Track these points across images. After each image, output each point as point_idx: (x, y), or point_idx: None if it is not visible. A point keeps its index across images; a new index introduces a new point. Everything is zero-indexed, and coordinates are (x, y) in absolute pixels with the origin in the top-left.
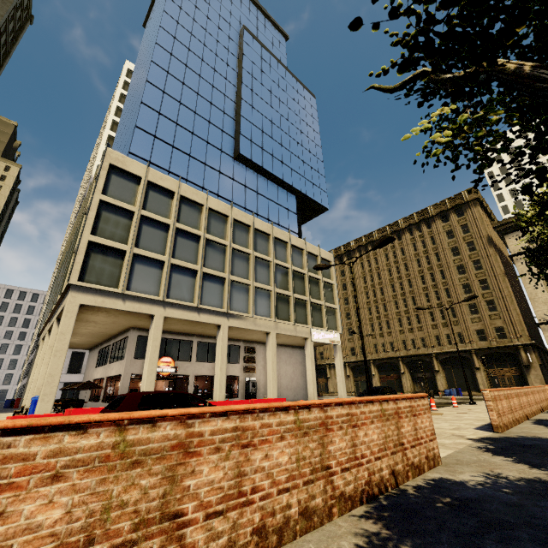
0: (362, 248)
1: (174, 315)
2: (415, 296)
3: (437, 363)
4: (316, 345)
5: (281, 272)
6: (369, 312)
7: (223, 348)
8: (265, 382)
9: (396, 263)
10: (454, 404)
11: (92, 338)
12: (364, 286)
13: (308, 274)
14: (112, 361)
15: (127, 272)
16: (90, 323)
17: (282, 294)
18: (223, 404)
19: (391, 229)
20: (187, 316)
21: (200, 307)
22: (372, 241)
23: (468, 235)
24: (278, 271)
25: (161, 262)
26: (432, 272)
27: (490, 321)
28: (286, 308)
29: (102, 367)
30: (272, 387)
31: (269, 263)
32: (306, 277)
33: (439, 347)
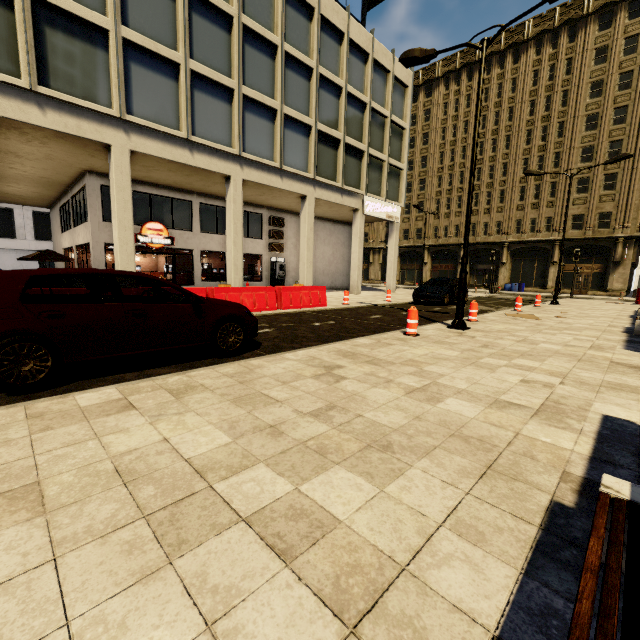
0: (452, 76)
1: (147, 150)
2: (509, 163)
3: (508, 254)
4: (366, 221)
5: (328, 94)
6: (438, 183)
7: (237, 214)
8: (296, 264)
9: (498, 106)
10: (536, 304)
11: (36, 188)
12: (440, 143)
13: (371, 104)
14: (77, 225)
15: (28, 42)
16: (7, 155)
17: (327, 136)
18: (236, 291)
19: (509, 39)
20: (172, 154)
21: (193, 141)
22: (470, 64)
23: (630, 59)
24: (324, 90)
25: (101, 32)
26: (547, 125)
27: (598, 204)
28: (332, 160)
29: (67, 233)
30: (306, 271)
31: (309, 72)
32: (367, 110)
33: (517, 234)
